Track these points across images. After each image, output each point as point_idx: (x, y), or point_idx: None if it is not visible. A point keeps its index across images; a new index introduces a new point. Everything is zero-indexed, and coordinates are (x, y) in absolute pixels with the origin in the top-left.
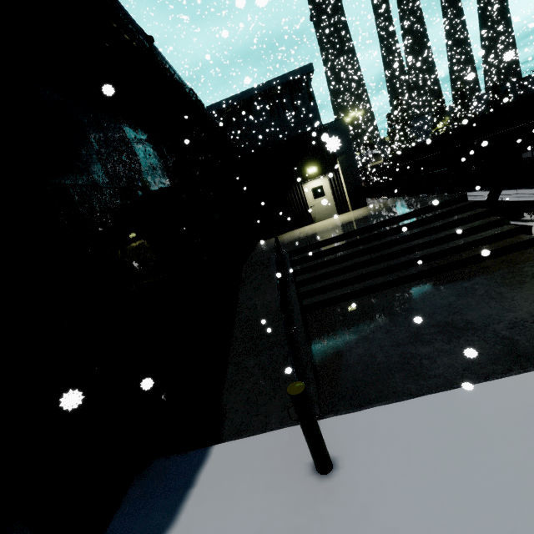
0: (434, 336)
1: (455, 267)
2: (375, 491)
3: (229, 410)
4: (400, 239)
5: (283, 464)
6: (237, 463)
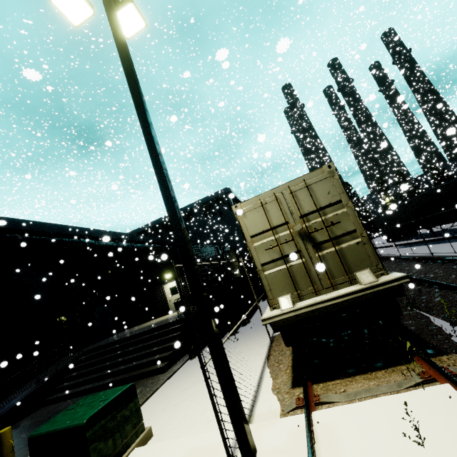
0: None
1: (121, 383)
2: None
3: None
4: (128, 352)
5: None
6: None
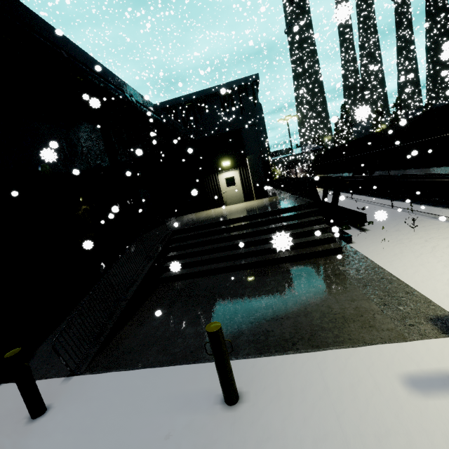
0: (205, 320)
1: (278, 262)
2: (44, 438)
3: (36, 357)
4: (253, 233)
5: (21, 406)
6: (0, 400)
